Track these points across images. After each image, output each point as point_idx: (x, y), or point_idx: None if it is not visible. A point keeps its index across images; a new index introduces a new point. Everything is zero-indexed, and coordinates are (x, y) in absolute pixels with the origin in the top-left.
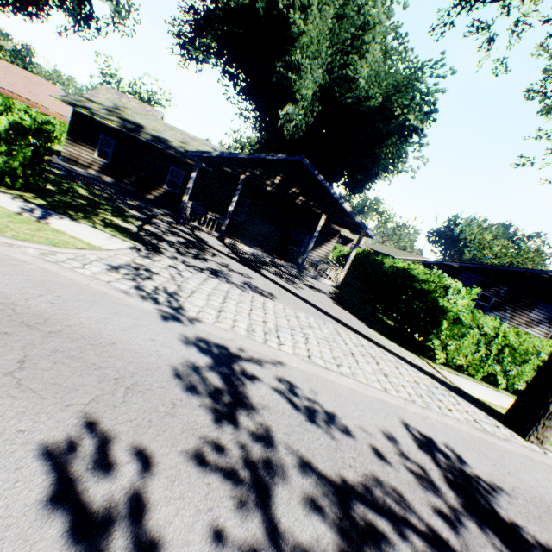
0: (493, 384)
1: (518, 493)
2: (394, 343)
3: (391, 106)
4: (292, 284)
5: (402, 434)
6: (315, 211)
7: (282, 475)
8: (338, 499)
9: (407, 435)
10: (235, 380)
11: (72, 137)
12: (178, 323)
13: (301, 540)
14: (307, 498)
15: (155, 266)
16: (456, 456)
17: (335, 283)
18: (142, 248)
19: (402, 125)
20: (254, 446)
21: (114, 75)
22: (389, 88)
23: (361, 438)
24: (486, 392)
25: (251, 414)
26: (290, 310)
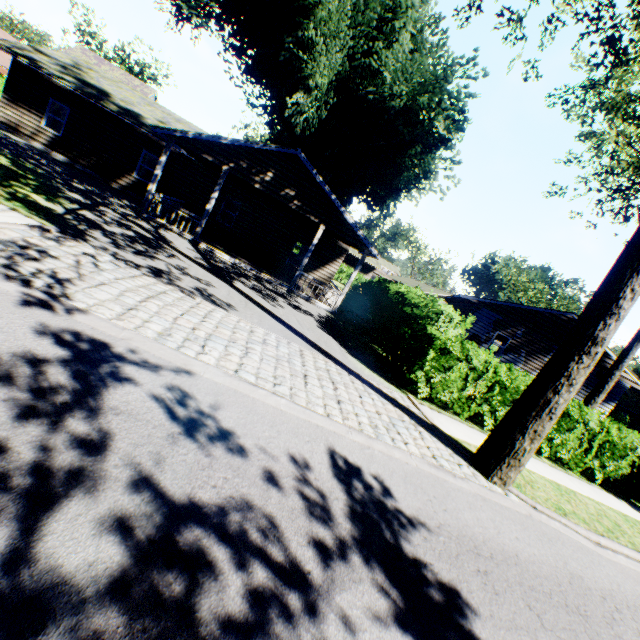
0: (480, 425)
1: (445, 531)
2: (376, 374)
3: (416, 107)
4: (271, 301)
5: (320, 460)
6: (313, 220)
7: (89, 488)
8: (165, 521)
9: (327, 463)
10: (93, 381)
11: (11, 96)
12: (48, 311)
13: (61, 563)
14: (113, 516)
15: (59, 250)
16: (383, 489)
17: (332, 308)
18: (53, 230)
19: (427, 132)
20: (66, 453)
21: (95, 34)
22: (415, 86)
23: (255, 459)
24: (466, 432)
25: (91, 418)
26: (246, 323)
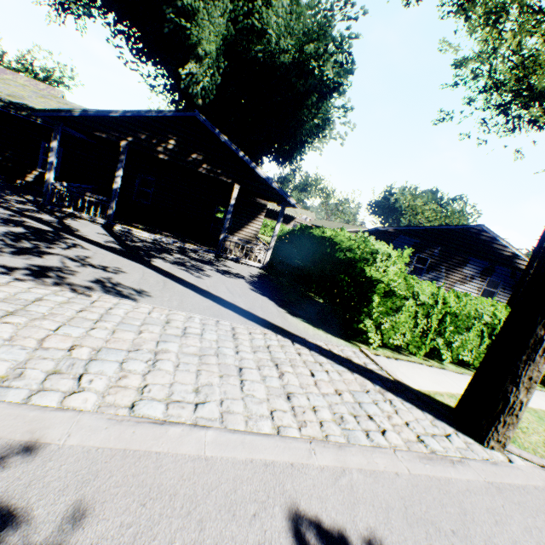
0: (437, 359)
1: None
2: (321, 330)
3: (304, 58)
4: (196, 272)
5: None
6: (226, 182)
7: None
8: None
9: None
10: None
11: None
12: None
13: None
14: None
15: None
16: None
17: (263, 264)
18: None
19: (320, 80)
20: None
21: None
22: (300, 36)
23: None
24: (430, 376)
25: None
26: (161, 312)
